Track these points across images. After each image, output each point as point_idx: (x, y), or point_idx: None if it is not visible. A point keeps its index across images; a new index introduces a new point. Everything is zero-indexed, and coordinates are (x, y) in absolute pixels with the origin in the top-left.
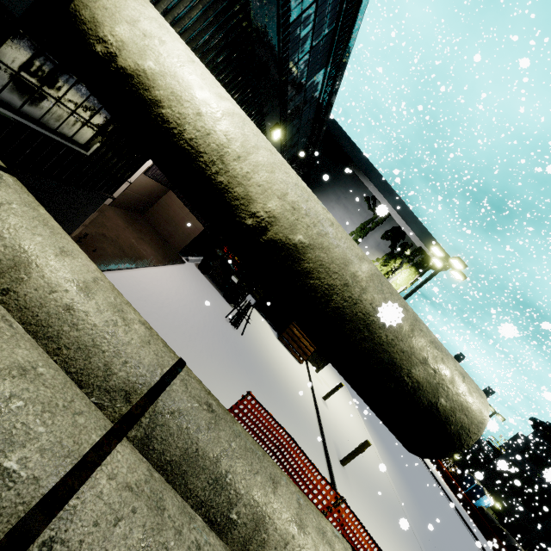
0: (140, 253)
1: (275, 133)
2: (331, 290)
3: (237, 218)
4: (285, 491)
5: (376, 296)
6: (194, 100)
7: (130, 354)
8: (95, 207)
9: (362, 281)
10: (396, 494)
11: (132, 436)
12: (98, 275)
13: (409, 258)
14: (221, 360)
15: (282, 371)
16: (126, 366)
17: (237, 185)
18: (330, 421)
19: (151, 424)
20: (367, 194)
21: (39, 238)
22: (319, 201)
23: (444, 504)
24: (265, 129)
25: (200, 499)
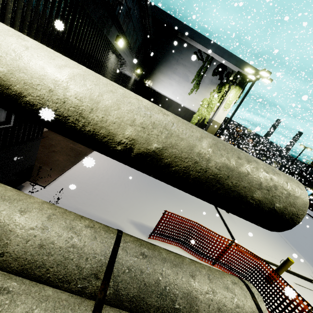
0: (78, 151)
1: (119, 43)
2: (187, 169)
3: (110, 148)
4: (200, 277)
5: (218, 160)
6: (41, 81)
7: (87, 252)
8: (37, 147)
9: (206, 155)
10: None
11: (108, 293)
12: (50, 212)
13: (233, 82)
14: (146, 189)
15: None
16: (88, 260)
17: (100, 129)
18: None
19: (115, 283)
20: (194, 50)
21: (3, 212)
22: (159, 109)
23: None
24: (112, 43)
25: (156, 306)
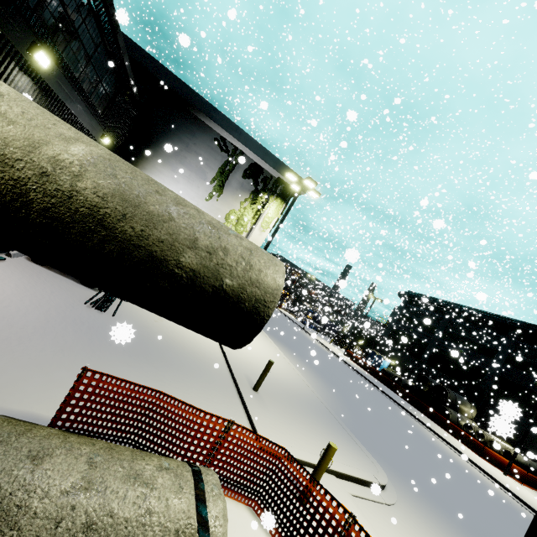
0: None
1: (38, 57)
2: (21, 186)
3: None
4: (62, 460)
5: (103, 182)
6: None
7: None
8: None
9: (73, 165)
10: (313, 391)
11: None
12: None
13: (272, 191)
14: (80, 350)
15: (178, 334)
16: None
17: None
18: (240, 360)
19: None
20: (215, 135)
21: None
22: None
23: (357, 380)
24: (17, 51)
25: None
